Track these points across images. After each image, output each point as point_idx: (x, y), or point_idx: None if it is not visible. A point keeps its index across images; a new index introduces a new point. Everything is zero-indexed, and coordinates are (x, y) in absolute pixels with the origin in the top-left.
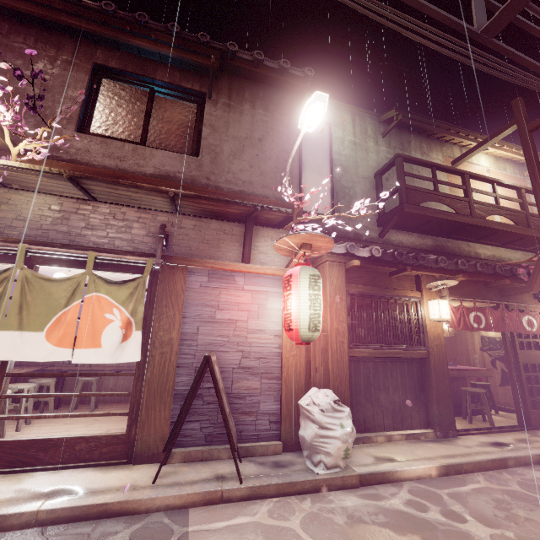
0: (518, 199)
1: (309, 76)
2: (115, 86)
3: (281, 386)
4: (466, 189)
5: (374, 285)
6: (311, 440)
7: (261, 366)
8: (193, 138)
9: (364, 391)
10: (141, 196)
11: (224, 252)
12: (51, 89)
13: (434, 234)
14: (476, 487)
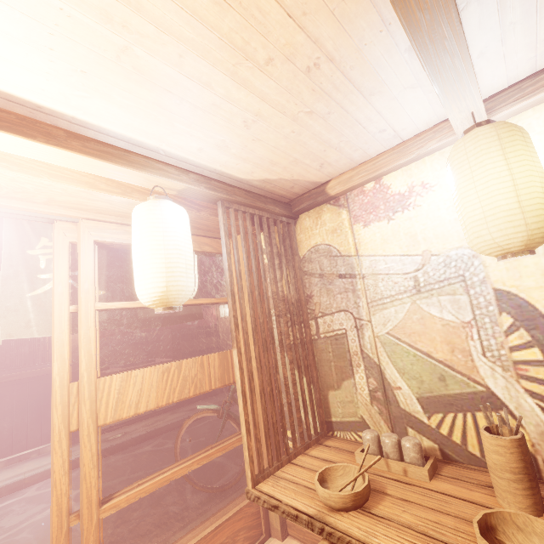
0: None
1: None
2: None
3: None
4: None
5: None
6: None
7: None
8: None
9: None
10: None
11: None
12: None
13: None
14: (7, 503)
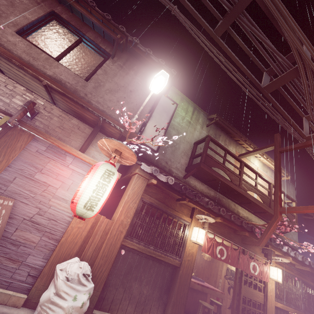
0: (268, 189)
1: (172, 73)
2: (60, 28)
3: (55, 248)
4: (240, 170)
5: (163, 202)
6: (43, 302)
7: (49, 226)
8: (91, 72)
9: (123, 277)
10: (29, 80)
11: (71, 140)
12: (15, 6)
13: (216, 189)
14: None
